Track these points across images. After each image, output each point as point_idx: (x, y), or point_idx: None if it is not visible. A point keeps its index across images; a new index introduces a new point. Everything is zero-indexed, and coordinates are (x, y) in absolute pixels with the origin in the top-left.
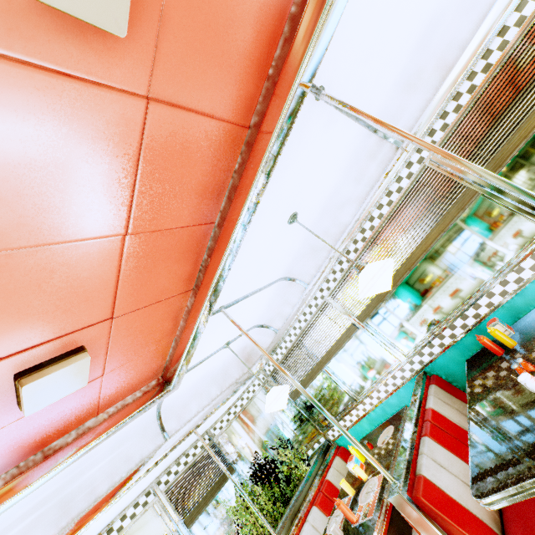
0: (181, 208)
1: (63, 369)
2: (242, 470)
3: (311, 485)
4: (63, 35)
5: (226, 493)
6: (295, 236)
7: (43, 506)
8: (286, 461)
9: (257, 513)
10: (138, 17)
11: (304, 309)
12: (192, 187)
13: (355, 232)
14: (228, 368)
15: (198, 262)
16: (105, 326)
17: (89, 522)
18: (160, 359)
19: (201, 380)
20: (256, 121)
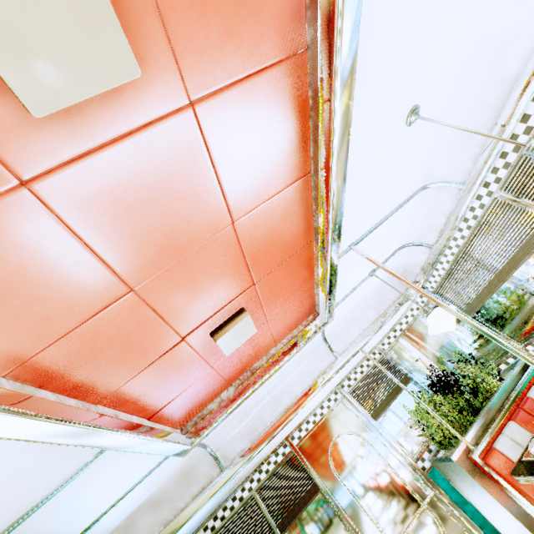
0: (269, 178)
1: (235, 327)
2: (420, 379)
3: (505, 400)
4: (108, 106)
5: (406, 397)
6: (425, 134)
7: (264, 399)
8: (469, 375)
9: (438, 420)
10: (144, 38)
11: (464, 215)
12: (271, 154)
13: (533, 83)
14: (381, 292)
15: (309, 214)
16: (252, 291)
17: (295, 412)
18: (308, 300)
19: (355, 308)
20: (312, 35)
